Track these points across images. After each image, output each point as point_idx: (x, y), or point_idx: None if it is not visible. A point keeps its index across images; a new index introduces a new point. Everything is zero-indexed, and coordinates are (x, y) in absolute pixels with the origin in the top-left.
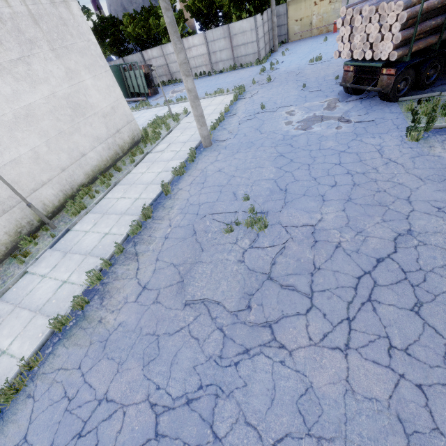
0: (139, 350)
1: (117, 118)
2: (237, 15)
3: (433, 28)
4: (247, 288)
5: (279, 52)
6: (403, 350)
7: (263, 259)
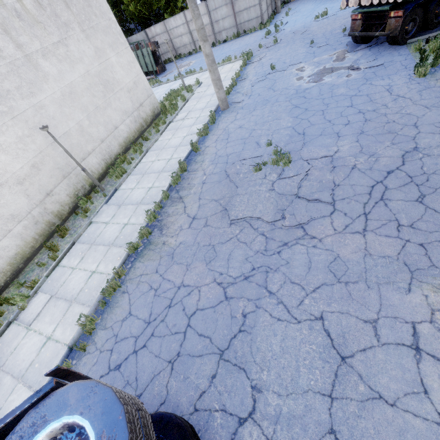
0: (200, 255)
1: (139, 92)
2: None
3: None
4: (280, 206)
5: (282, 13)
6: (409, 226)
7: (290, 185)
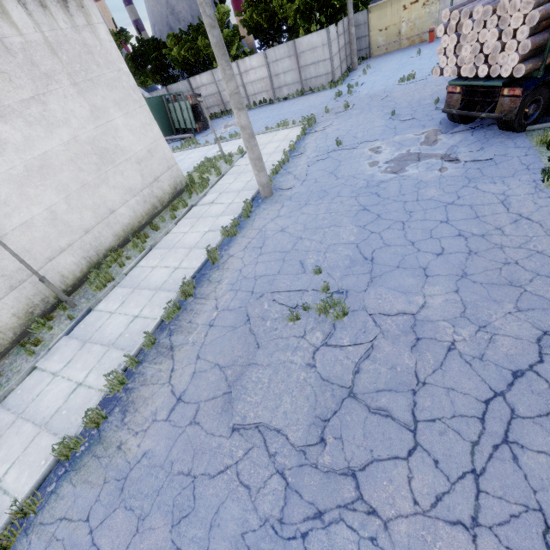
0: (167, 498)
1: (155, 163)
2: (305, 28)
3: None
4: (320, 408)
5: (358, 71)
6: None
7: (342, 364)
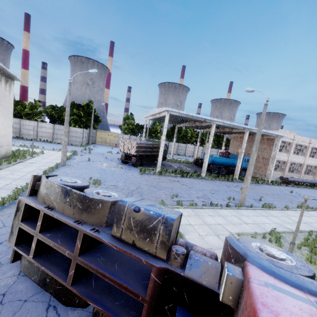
0: None
1: (4, 140)
2: (74, 125)
3: (143, 151)
4: None
5: (91, 145)
6: None
7: None
